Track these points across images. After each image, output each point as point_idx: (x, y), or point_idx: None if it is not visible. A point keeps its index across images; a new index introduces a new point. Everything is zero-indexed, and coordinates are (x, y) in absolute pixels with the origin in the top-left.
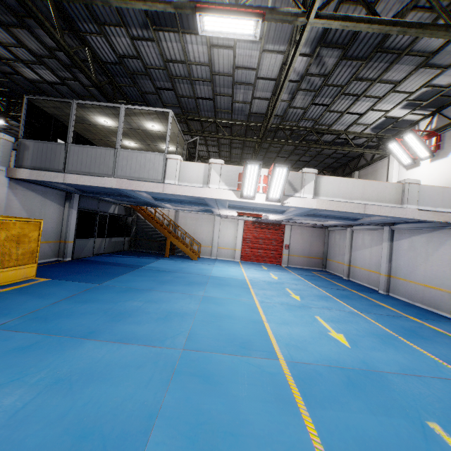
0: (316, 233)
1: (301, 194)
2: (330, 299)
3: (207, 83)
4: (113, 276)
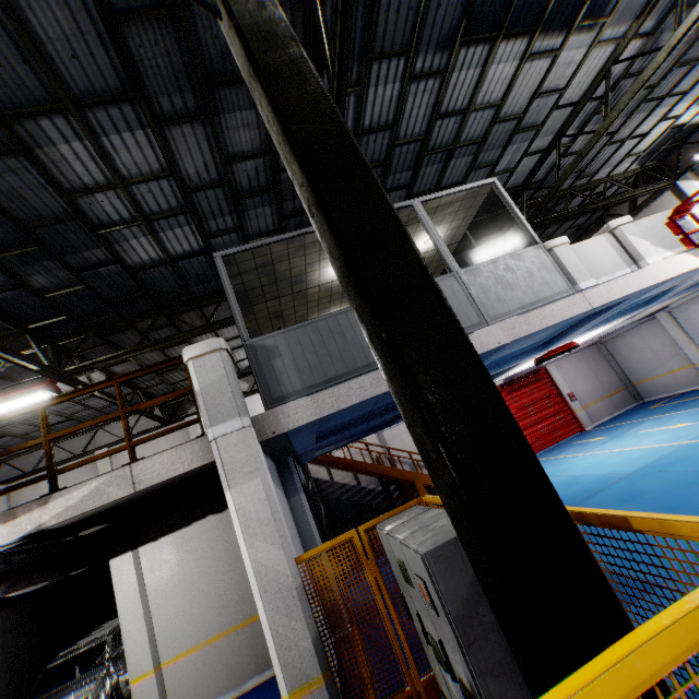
0: (590, 356)
1: None
2: None
3: (471, 149)
4: None
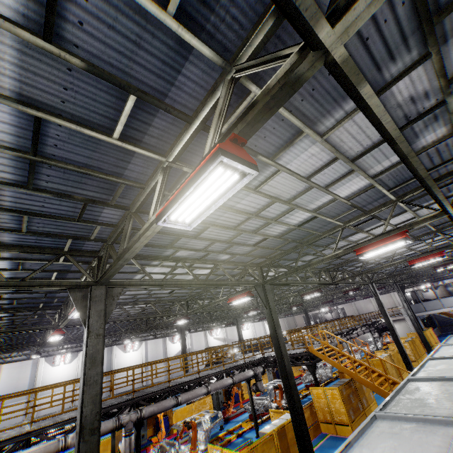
0: None
1: None
2: None
3: None
4: None
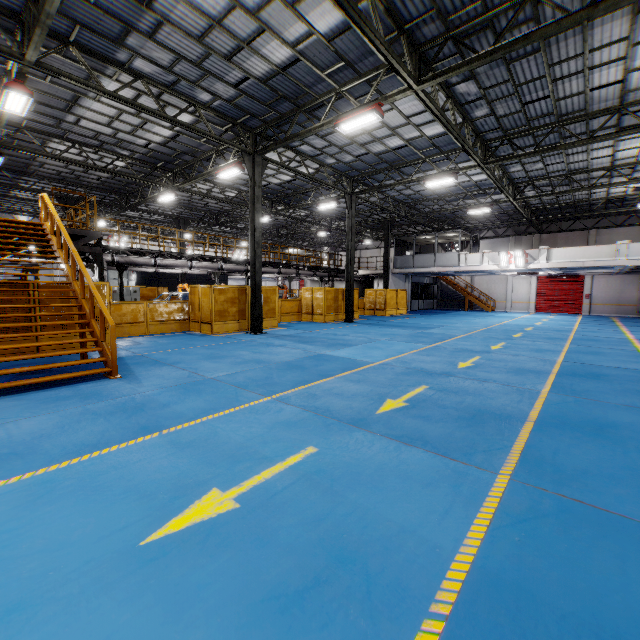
0: (626, 280)
1: (538, 261)
2: (571, 321)
3: None
4: (436, 314)
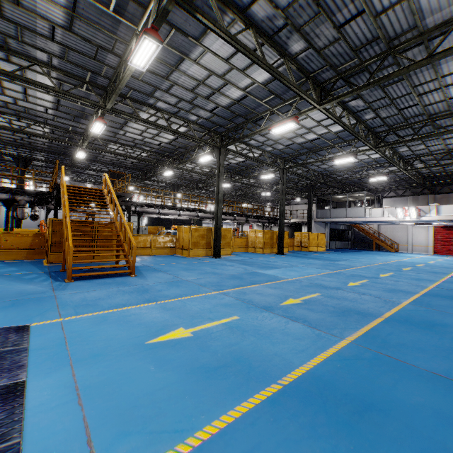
0: None
1: (429, 215)
2: None
3: None
4: (349, 252)
